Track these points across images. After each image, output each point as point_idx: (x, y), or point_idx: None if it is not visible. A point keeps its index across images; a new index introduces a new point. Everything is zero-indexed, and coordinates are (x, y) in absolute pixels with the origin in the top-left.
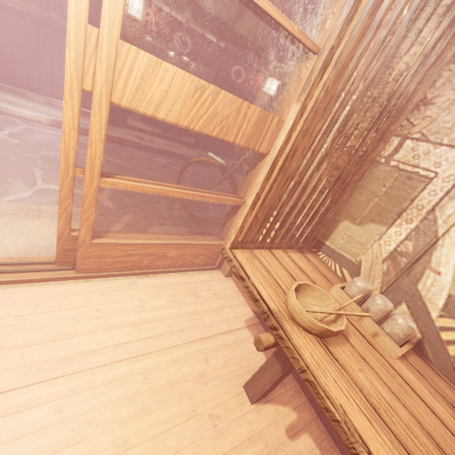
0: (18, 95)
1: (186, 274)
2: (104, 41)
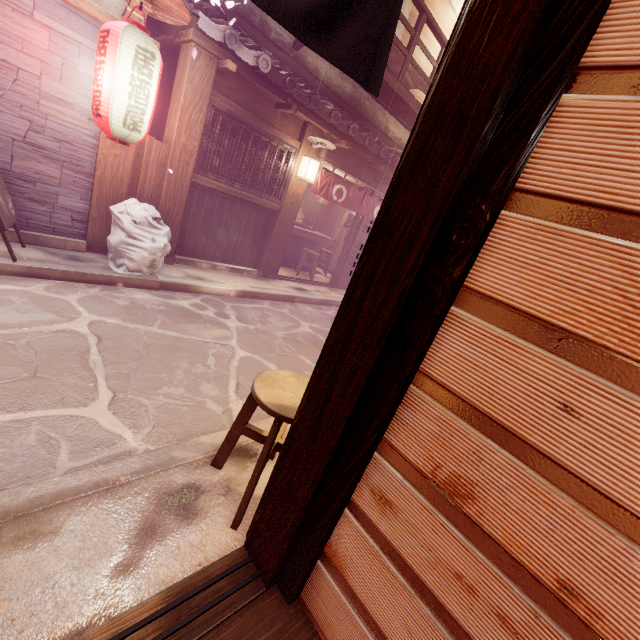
0: (187, 265)
1: None
2: None
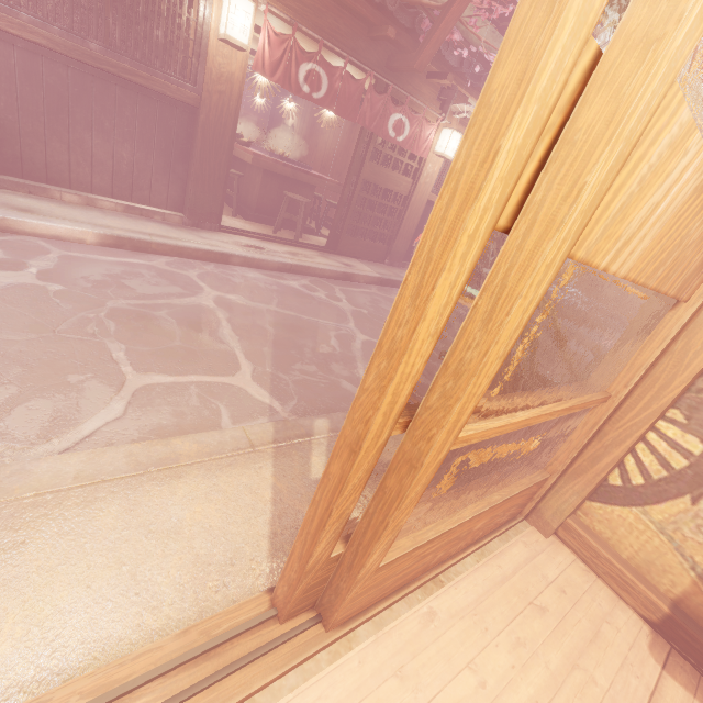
0: (33, 194)
1: (491, 553)
2: (652, 81)
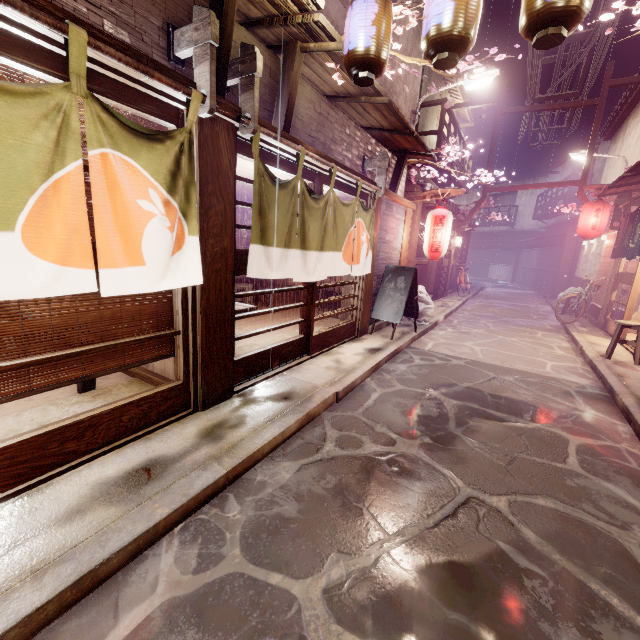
0: None
1: None
2: None
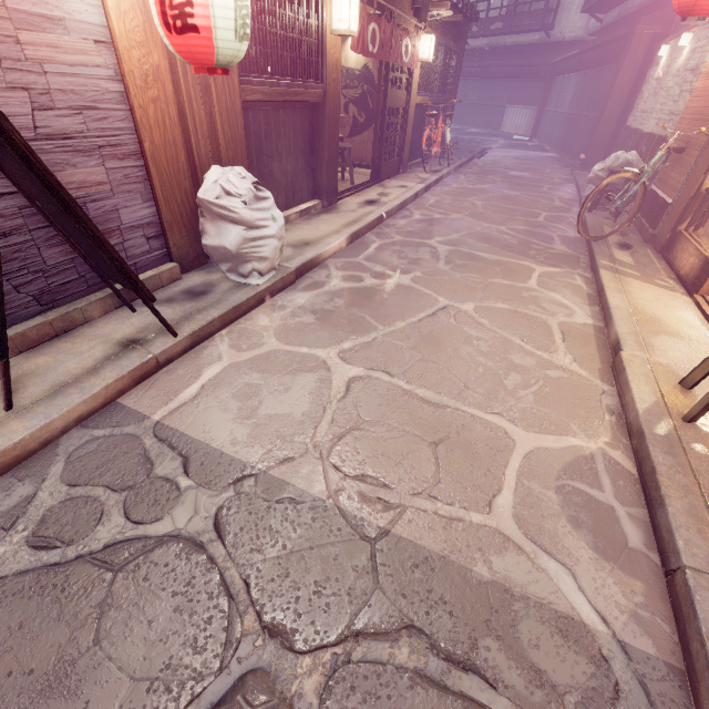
0: None
1: None
2: None
